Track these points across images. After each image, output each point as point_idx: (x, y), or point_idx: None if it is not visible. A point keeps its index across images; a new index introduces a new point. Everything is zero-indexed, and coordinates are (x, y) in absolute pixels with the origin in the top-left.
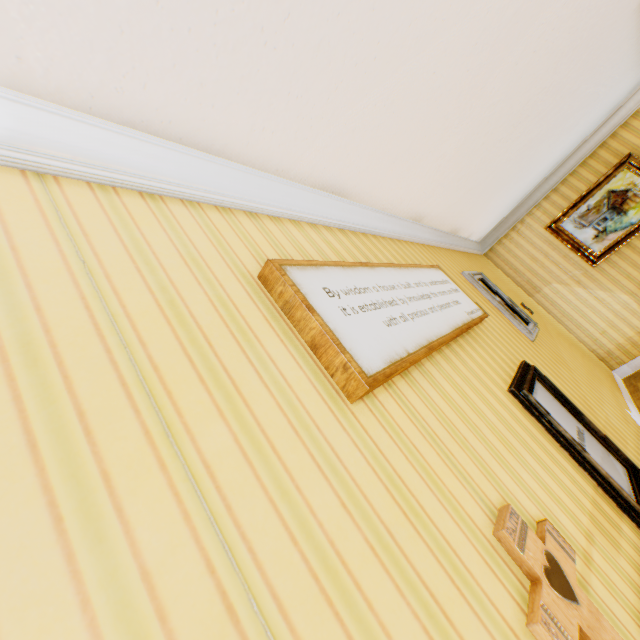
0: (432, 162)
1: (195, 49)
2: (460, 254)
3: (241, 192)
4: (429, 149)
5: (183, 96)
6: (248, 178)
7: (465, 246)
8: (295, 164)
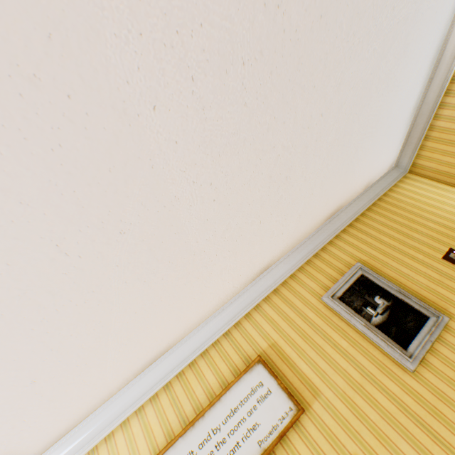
0: (218, 278)
1: (11, 452)
2: (346, 233)
3: (85, 441)
4: (201, 287)
5: (28, 451)
6: (87, 426)
7: (361, 205)
8: (111, 389)
